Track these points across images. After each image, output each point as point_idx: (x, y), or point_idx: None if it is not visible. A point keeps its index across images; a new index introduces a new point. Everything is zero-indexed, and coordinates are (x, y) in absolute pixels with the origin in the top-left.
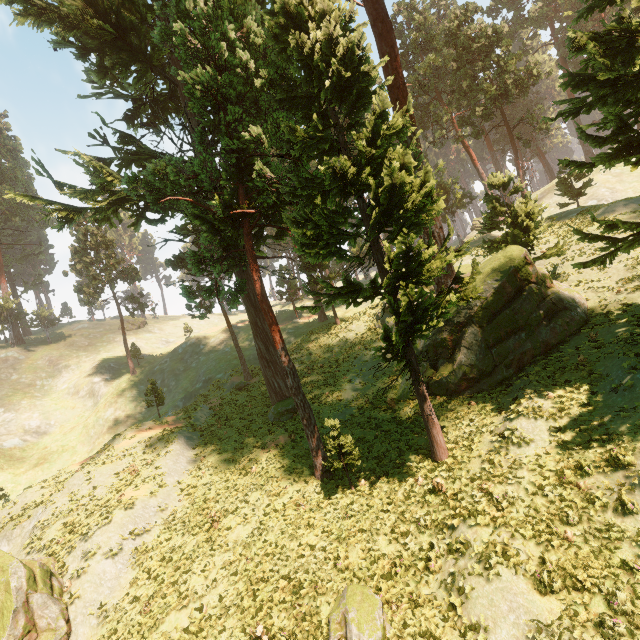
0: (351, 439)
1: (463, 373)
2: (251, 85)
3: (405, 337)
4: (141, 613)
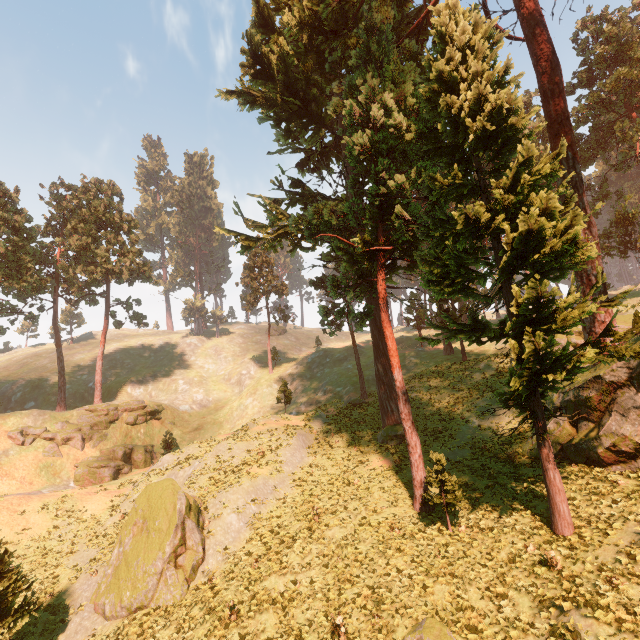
0: (455, 479)
1: (611, 443)
2: (401, 138)
3: (529, 385)
4: (251, 565)
